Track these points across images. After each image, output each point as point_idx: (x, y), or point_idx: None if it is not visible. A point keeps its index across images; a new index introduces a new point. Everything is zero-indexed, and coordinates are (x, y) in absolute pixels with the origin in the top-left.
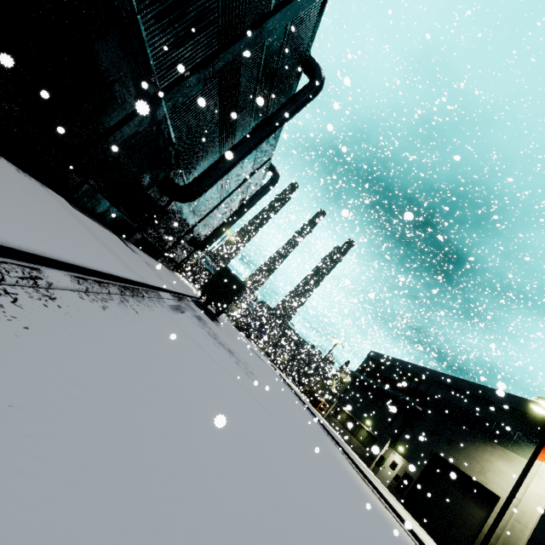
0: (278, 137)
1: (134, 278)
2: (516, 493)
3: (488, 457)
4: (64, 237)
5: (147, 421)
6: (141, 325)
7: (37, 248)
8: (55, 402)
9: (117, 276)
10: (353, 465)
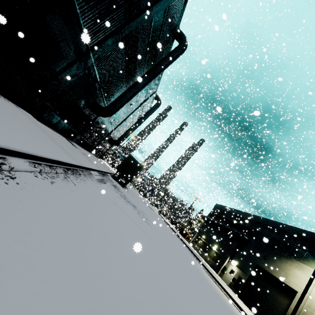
0: (160, 78)
1: (74, 162)
2: (308, 289)
3: (289, 267)
4: (27, 137)
5: (77, 265)
6: (77, 193)
7: (2, 143)
8: (1, 261)
9: (62, 161)
10: (208, 273)
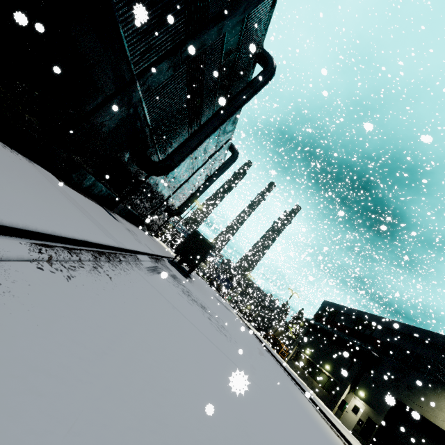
0: (237, 120)
1: (111, 243)
2: None
3: None
4: (34, 204)
5: None
6: (113, 293)
7: None
8: None
9: (92, 242)
10: (320, 413)
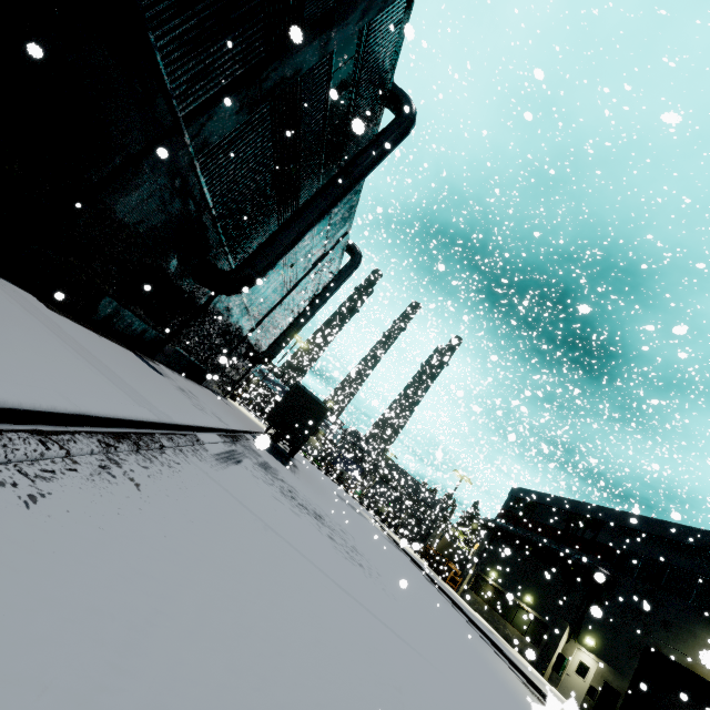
0: (357, 201)
1: (143, 415)
2: None
3: None
4: None
5: None
6: (140, 519)
7: None
8: None
9: (99, 416)
10: (529, 685)
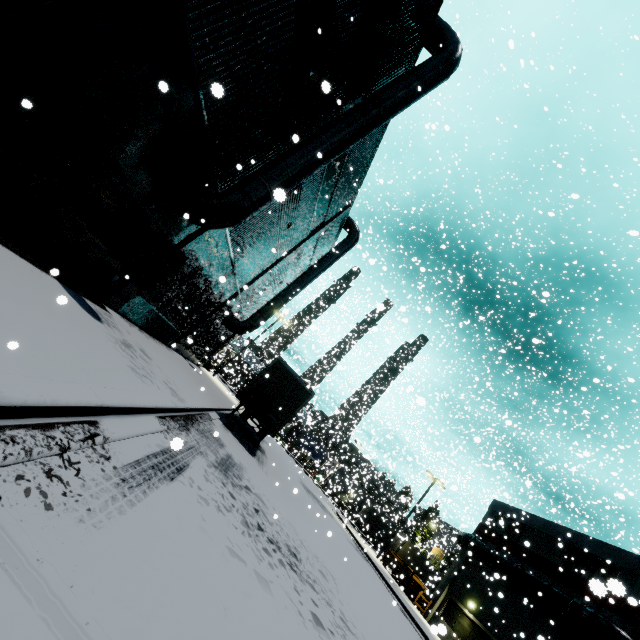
0: (367, 168)
1: None
2: None
3: None
4: None
5: None
6: None
7: None
8: None
9: None
10: None
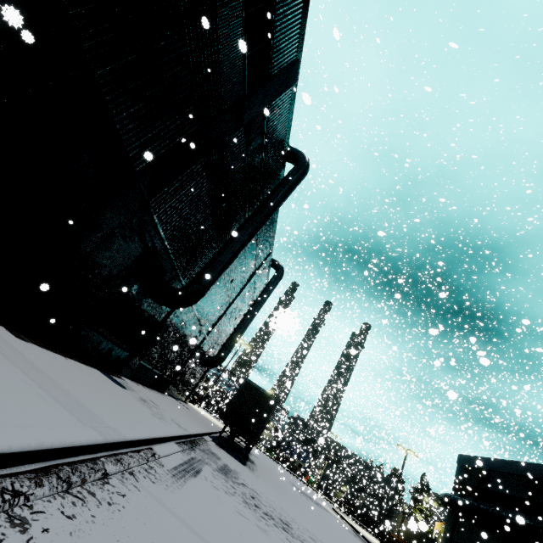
0: (275, 228)
1: (83, 438)
2: None
3: None
4: None
5: None
6: None
7: None
8: None
9: (12, 452)
10: None
